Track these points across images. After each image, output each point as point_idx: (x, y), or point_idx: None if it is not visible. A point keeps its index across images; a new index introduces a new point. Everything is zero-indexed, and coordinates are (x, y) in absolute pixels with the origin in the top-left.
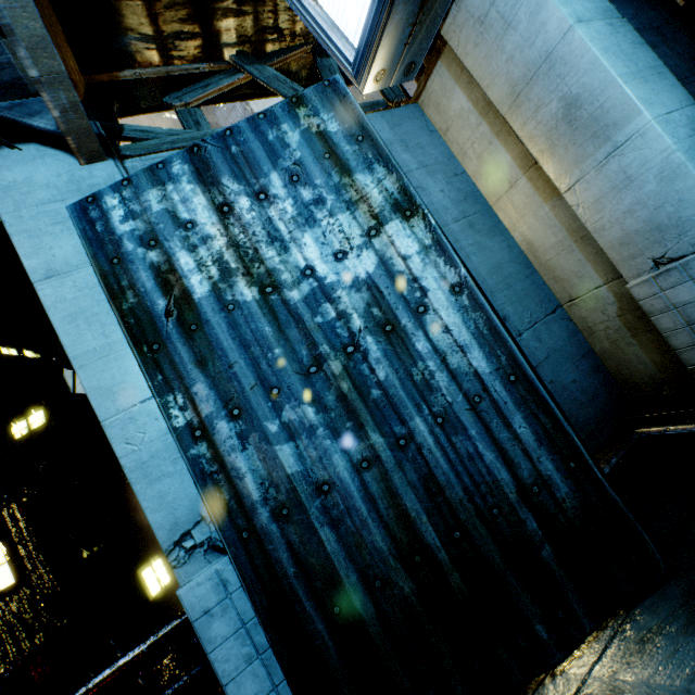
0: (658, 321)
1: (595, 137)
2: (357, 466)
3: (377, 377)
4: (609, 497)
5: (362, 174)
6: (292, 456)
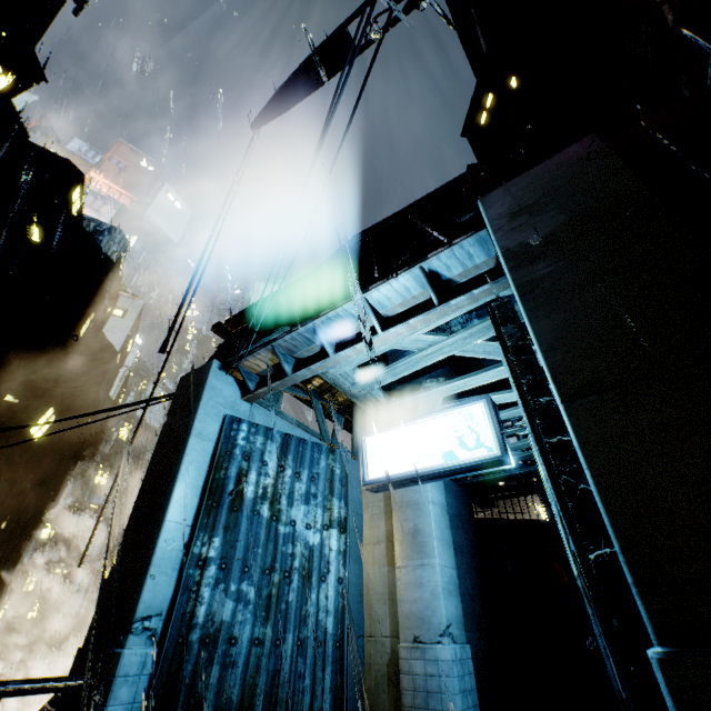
0: (403, 679)
1: (419, 552)
2: (253, 640)
3: (289, 597)
4: None
5: (336, 499)
6: (231, 610)
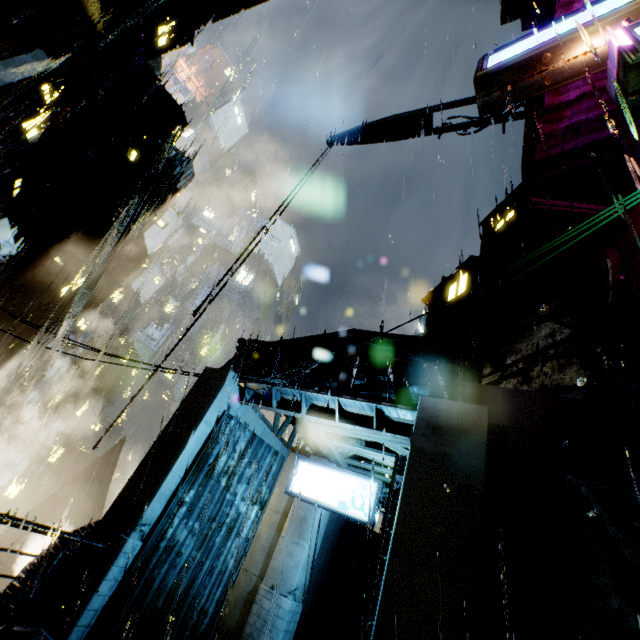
0: (254, 606)
1: (299, 533)
2: (190, 557)
3: (216, 539)
4: (210, 634)
5: (266, 486)
6: (185, 536)
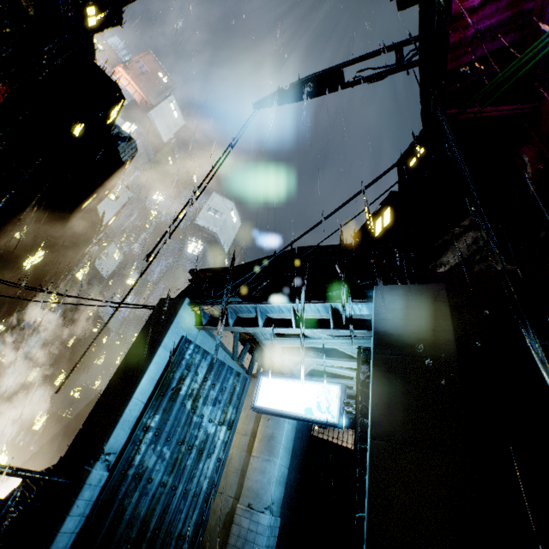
0: (233, 527)
1: (269, 451)
2: (161, 482)
3: (187, 462)
4: None
5: (232, 407)
6: (154, 461)
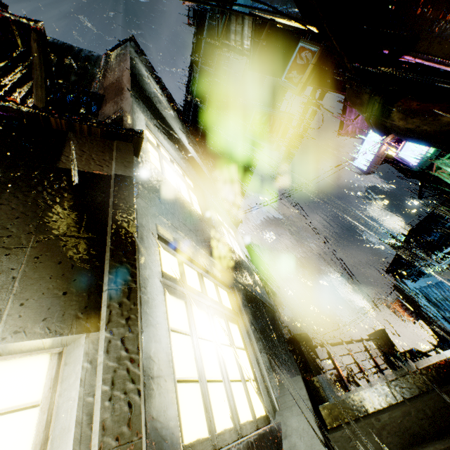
0: None
1: None
2: None
3: None
4: None
5: None
6: None
